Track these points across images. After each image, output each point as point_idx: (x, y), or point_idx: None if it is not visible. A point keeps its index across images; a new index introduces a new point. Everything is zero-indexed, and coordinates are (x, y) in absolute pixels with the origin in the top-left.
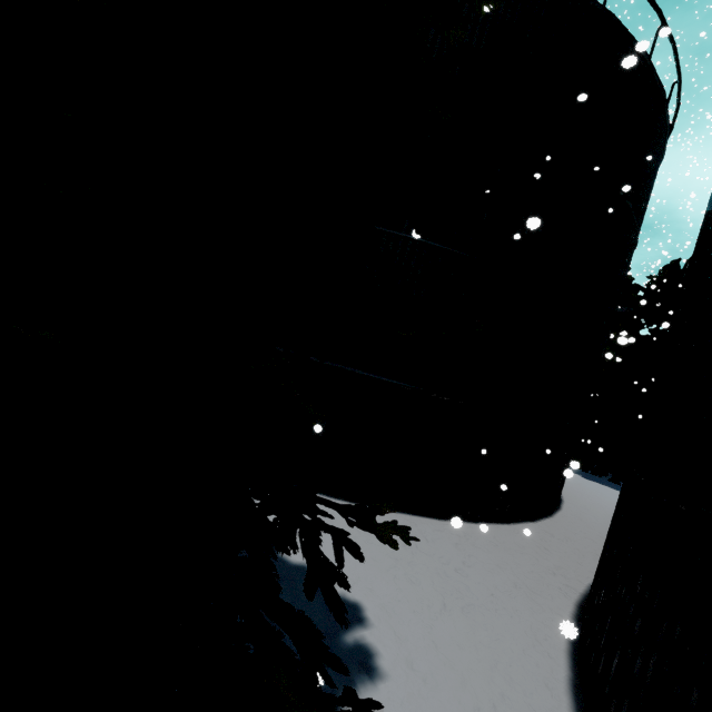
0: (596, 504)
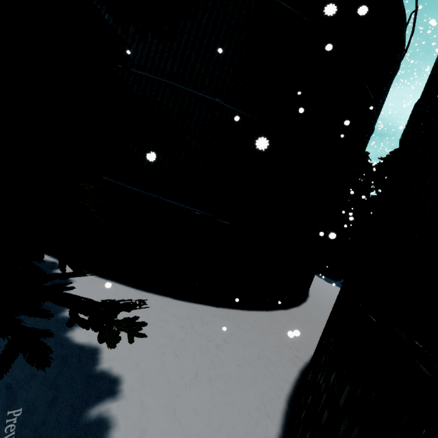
0: (330, 298)
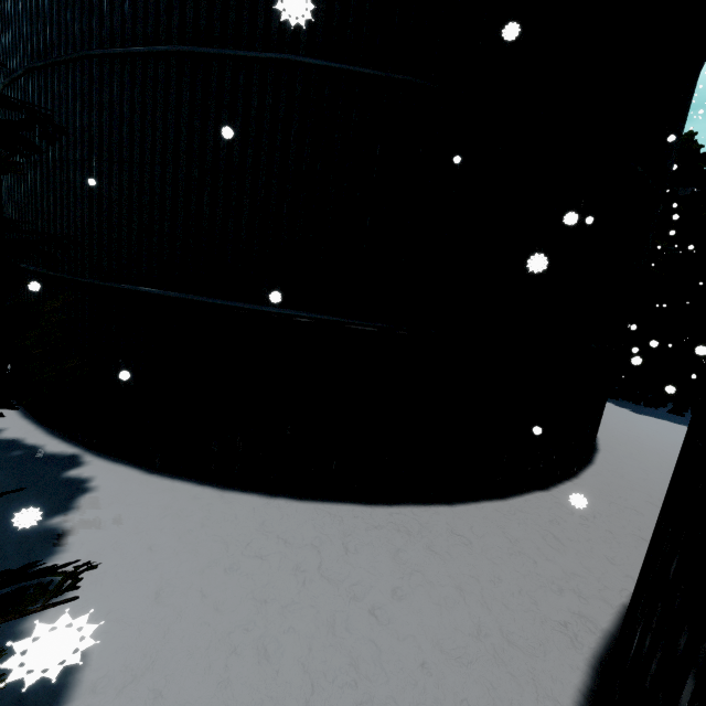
0: (648, 449)
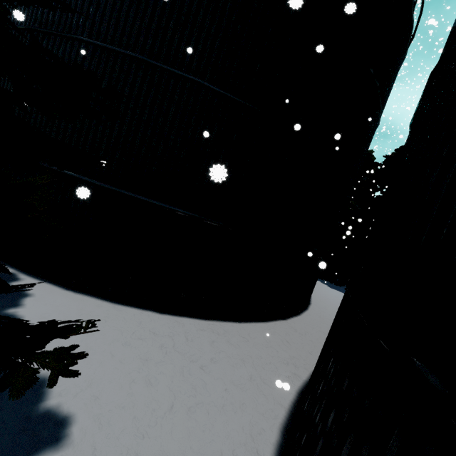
0: (333, 305)
